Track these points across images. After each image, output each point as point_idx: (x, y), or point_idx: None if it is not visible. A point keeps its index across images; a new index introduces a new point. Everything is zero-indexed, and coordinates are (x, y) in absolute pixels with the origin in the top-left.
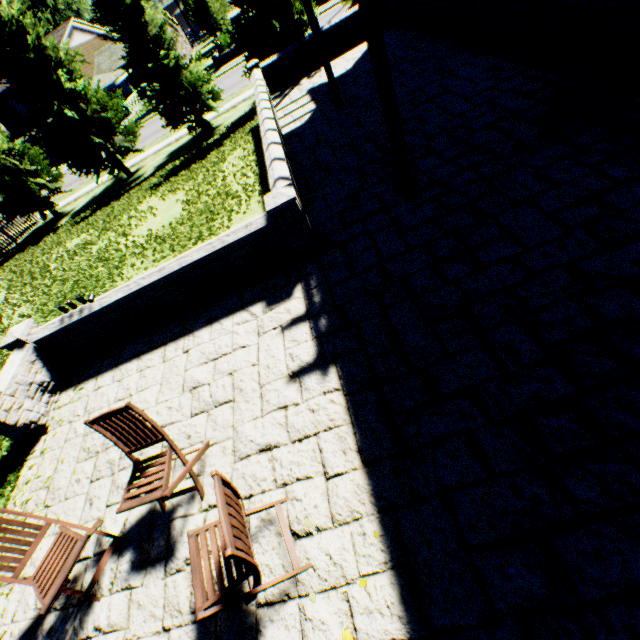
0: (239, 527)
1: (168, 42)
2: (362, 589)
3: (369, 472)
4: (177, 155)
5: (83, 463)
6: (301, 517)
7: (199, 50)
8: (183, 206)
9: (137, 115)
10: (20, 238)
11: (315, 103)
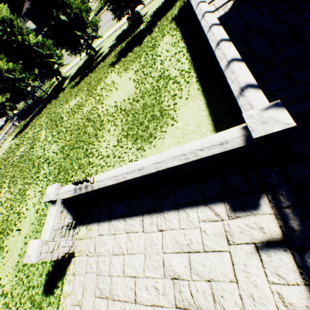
0: None
1: None
2: None
3: None
4: (121, 38)
5: (99, 301)
6: None
7: None
8: (134, 84)
9: (95, 11)
10: (48, 91)
11: None
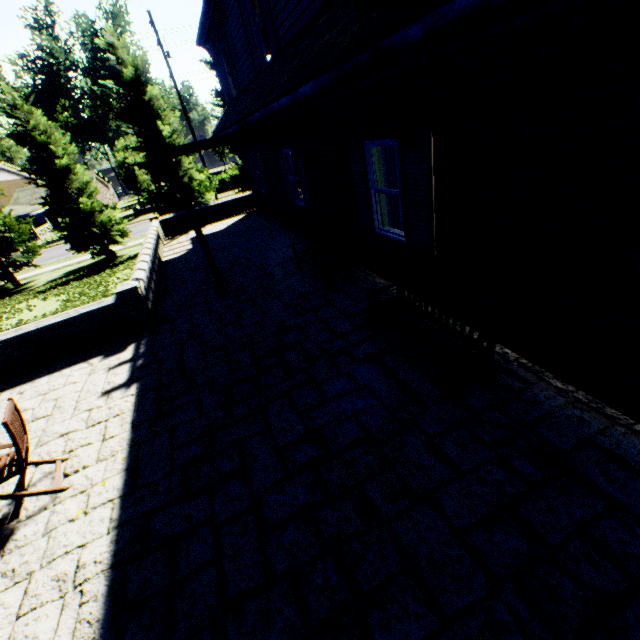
0: (18, 430)
1: (89, 193)
2: (102, 487)
3: (134, 431)
4: (75, 273)
5: None
6: (76, 465)
7: (126, 202)
8: (62, 303)
9: (46, 240)
10: None
11: (193, 245)
